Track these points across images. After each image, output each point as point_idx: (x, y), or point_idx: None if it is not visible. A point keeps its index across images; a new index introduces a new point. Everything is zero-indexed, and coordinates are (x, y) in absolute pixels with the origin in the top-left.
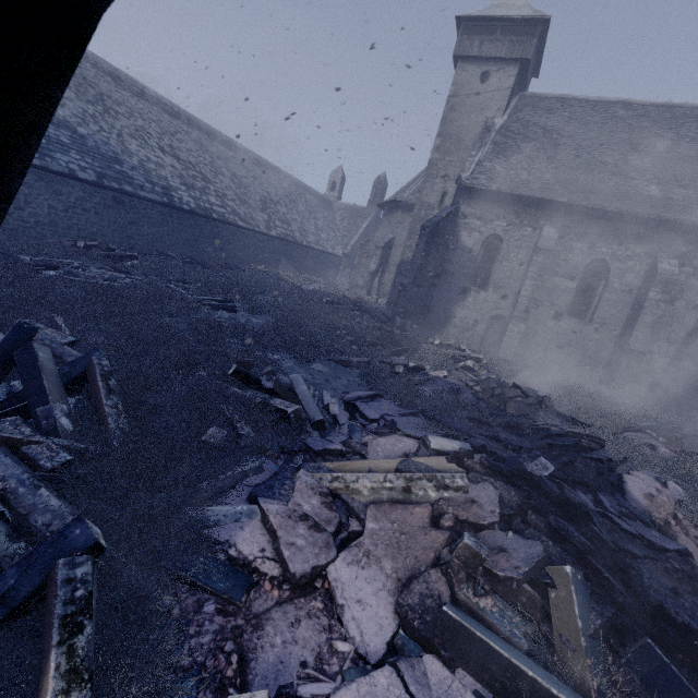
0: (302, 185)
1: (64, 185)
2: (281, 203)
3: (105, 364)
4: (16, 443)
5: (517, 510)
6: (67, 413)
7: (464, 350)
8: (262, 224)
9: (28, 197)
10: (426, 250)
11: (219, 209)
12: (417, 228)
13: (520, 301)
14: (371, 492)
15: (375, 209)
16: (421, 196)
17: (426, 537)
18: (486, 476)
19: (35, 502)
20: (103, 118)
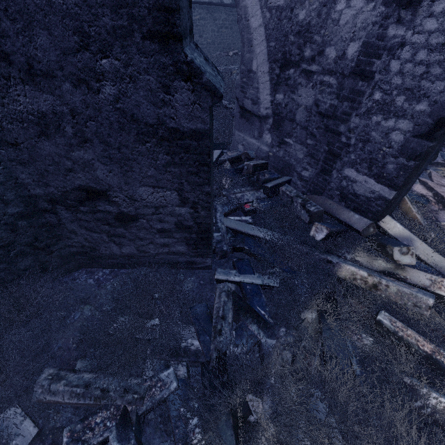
0: None
1: (217, 12)
2: None
3: None
4: None
5: None
6: None
7: None
8: None
9: (203, 27)
10: None
11: None
12: None
13: None
14: None
15: None
16: None
17: None
18: None
19: None
20: None
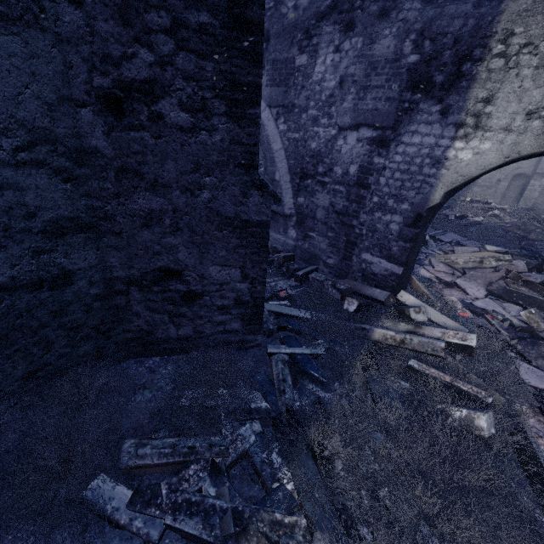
0: None
1: None
2: None
3: None
4: None
5: (536, 267)
6: None
7: (490, 203)
8: None
9: None
10: None
11: None
12: None
13: (543, 160)
14: (463, 263)
15: None
16: None
17: (494, 274)
18: (520, 257)
19: None
20: None
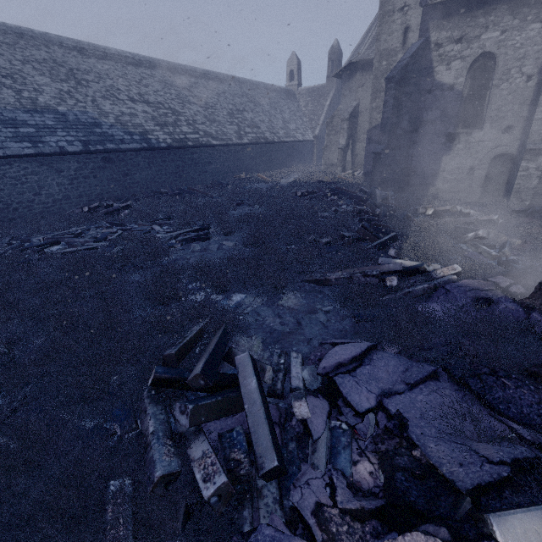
0: (263, 86)
1: (61, 163)
2: (247, 109)
3: None
4: None
5: None
6: None
7: (467, 214)
8: (233, 136)
9: (39, 183)
10: (397, 105)
11: (193, 136)
12: (380, 84)
13: (535, 128)
14: None
15: (335, 82)
16: (379, 45)
17: None
18: None
19: None
20: (76, 91)
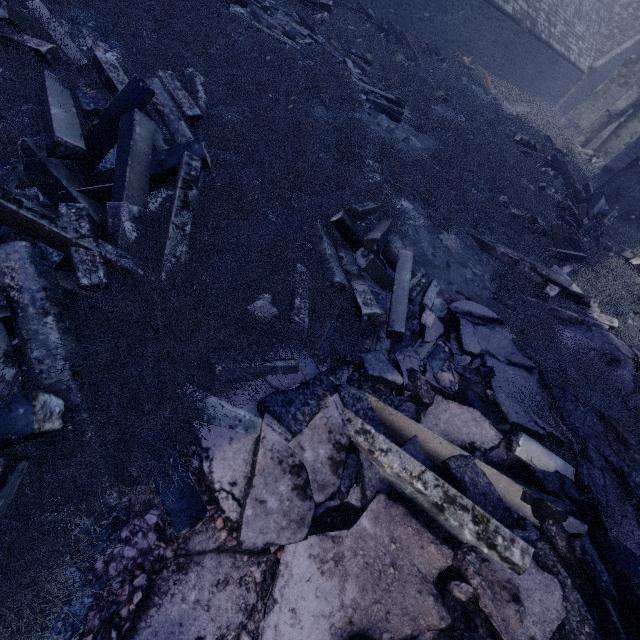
0: None
1: None
2: None
3: (194, 166)
4: (66, 241)
5: None
6: (135, 217)
7: None
8: None
9: None
10: None
11: None
12: None
13: None
14: (394, 475)
15: None
16: None
17: (418, 597)
18: (565, 564)
19: (38, 329)
20: None
